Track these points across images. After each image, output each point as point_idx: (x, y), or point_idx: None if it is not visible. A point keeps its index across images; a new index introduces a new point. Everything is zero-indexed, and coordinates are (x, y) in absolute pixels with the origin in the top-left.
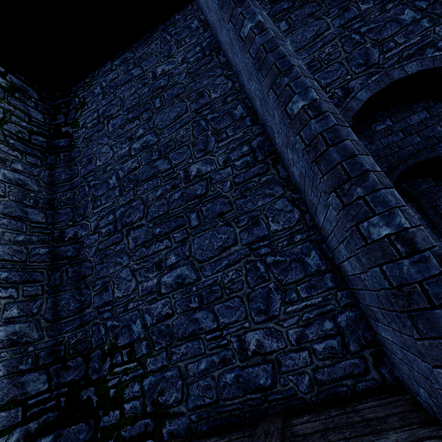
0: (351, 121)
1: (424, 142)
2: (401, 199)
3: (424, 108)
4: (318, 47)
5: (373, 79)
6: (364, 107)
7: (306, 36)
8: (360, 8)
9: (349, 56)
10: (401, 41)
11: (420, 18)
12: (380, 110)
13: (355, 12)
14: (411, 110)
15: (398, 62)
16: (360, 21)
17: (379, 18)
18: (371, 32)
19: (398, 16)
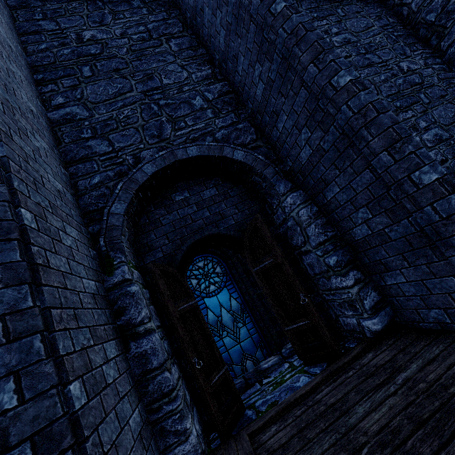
0: (139, 193)
1: (212, 217)
2: (42, 350)
3: (215, 185)
4: (118, 107)
5: (161, 154)
6: (153, 179)
7: (109, 90)
8: (163, 81)
9: (145, 125)
10: (190, 123)
11: (206, 107)
12: (181, 181)
13: (157, 83)
14: (205, 185)
15: (185, 142)
16: (160, 93)
17: (176, 96)
18: (168, 107)
19: (191, 100)
